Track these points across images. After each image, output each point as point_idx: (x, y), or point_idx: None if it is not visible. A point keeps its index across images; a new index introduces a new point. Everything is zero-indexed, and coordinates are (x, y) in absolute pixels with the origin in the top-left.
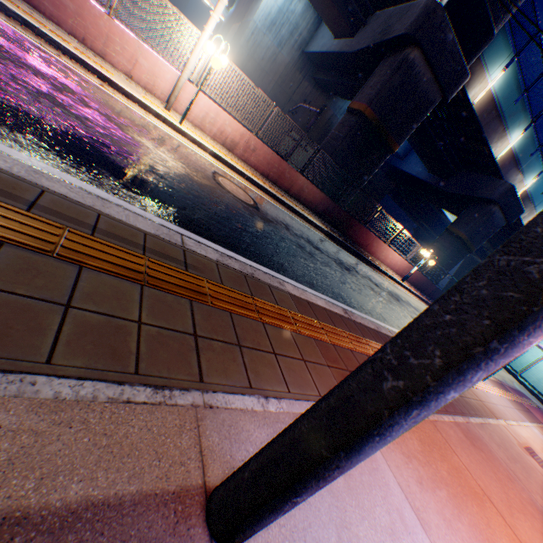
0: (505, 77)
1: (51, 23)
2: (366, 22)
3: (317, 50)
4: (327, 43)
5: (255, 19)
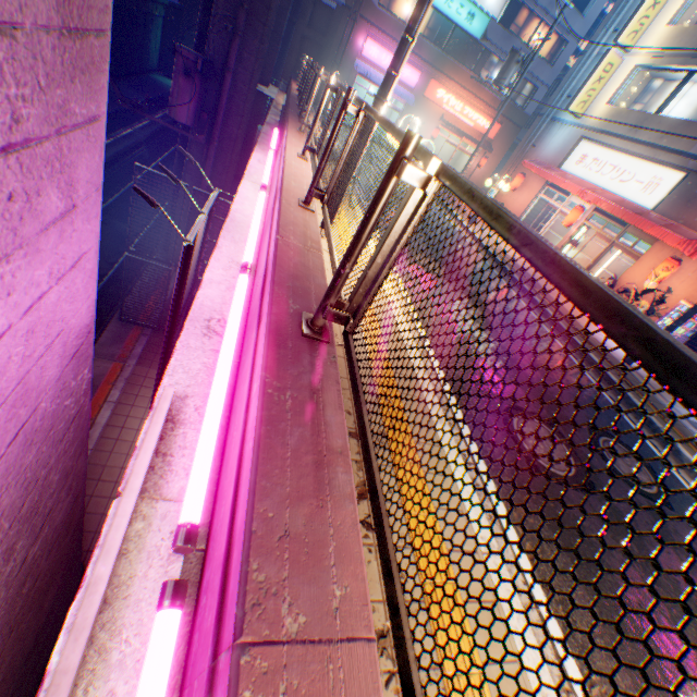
0: None
1: None
2: None
3: None
4: None
5: None
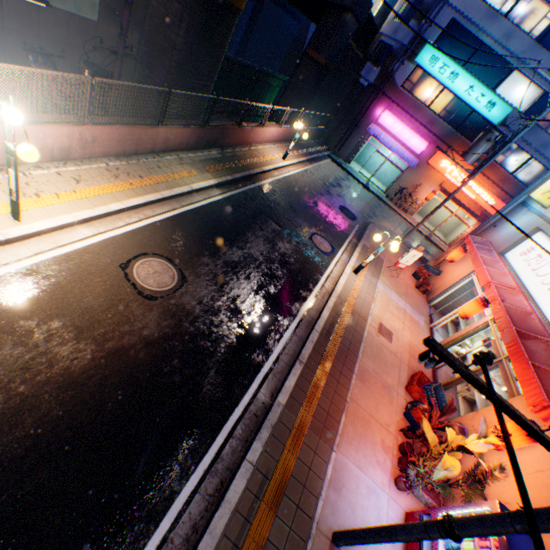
0: None
1: None
2: None
3: None
4: None
5: None
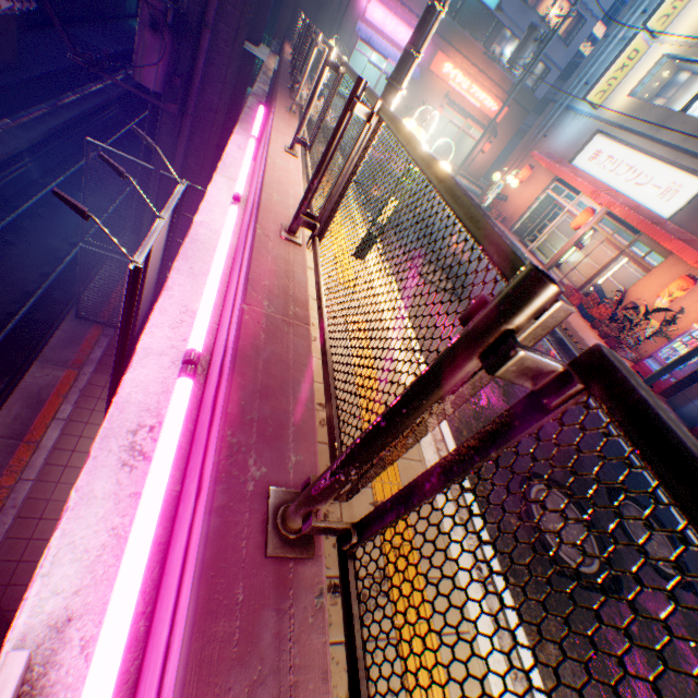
0: None
1: None
2: None
3: None
4: None
5: None
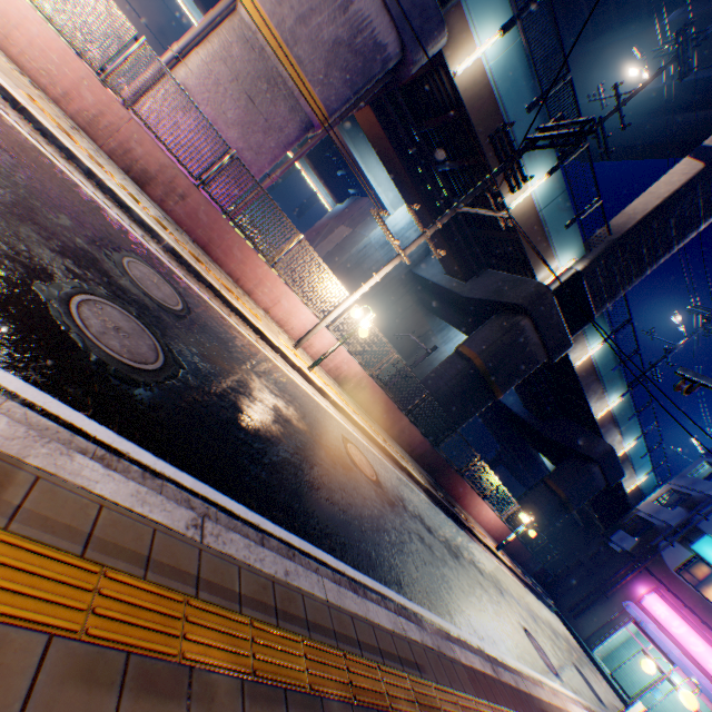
0: (603, 348)
1: (215, 265)
2: (479, 274)
3: (427, 276)
4: (438, 275)
5: (371, 236)
